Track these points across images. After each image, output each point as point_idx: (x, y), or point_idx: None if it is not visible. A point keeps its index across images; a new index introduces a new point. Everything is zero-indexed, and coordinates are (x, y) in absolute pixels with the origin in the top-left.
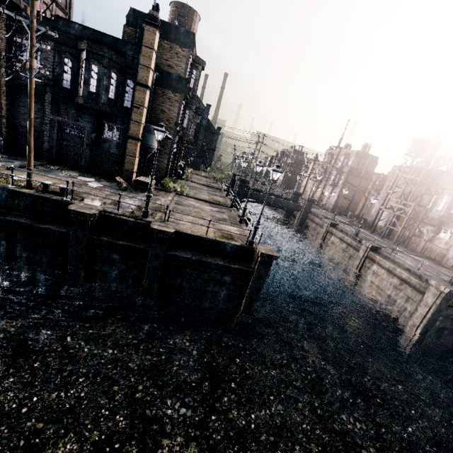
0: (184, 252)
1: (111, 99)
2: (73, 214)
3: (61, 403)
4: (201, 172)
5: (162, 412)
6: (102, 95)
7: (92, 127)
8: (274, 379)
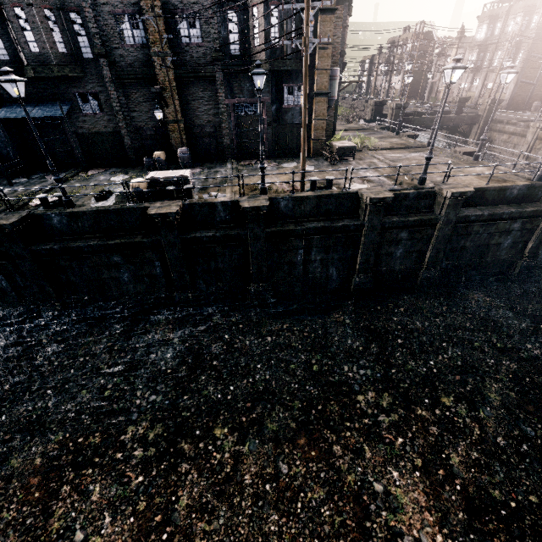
0: (469, 210)
1: (293, 49)
2: (373, 202)
3: (453, 361)
4: None
5: (532, 352)
6: (287, 48)
7: (270, 98)
8: None
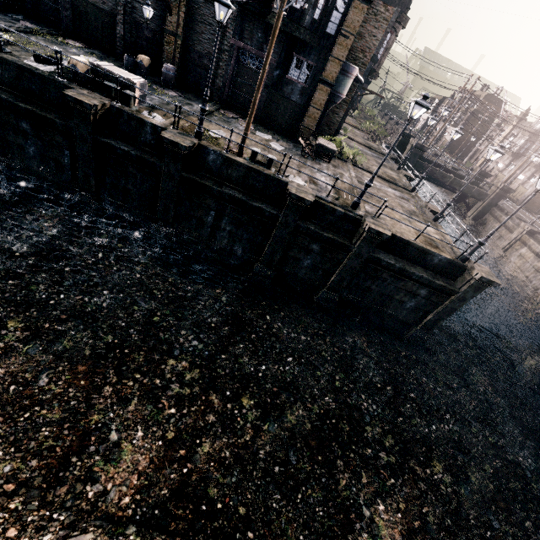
0: (386, 255)
1: (314, 20)
2: (292, 198)
3: (283, 376)
4: (348, 117)
5: (360, 403)
6: (307, 15)
7: (277, 61)
8: (448, 399)
